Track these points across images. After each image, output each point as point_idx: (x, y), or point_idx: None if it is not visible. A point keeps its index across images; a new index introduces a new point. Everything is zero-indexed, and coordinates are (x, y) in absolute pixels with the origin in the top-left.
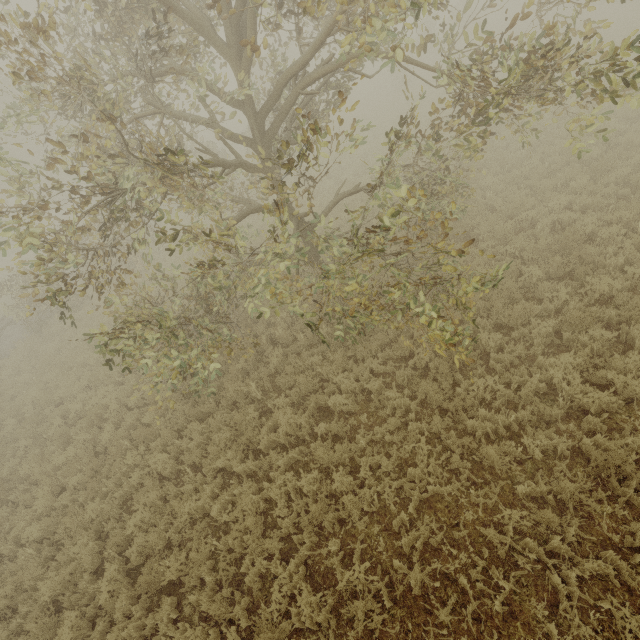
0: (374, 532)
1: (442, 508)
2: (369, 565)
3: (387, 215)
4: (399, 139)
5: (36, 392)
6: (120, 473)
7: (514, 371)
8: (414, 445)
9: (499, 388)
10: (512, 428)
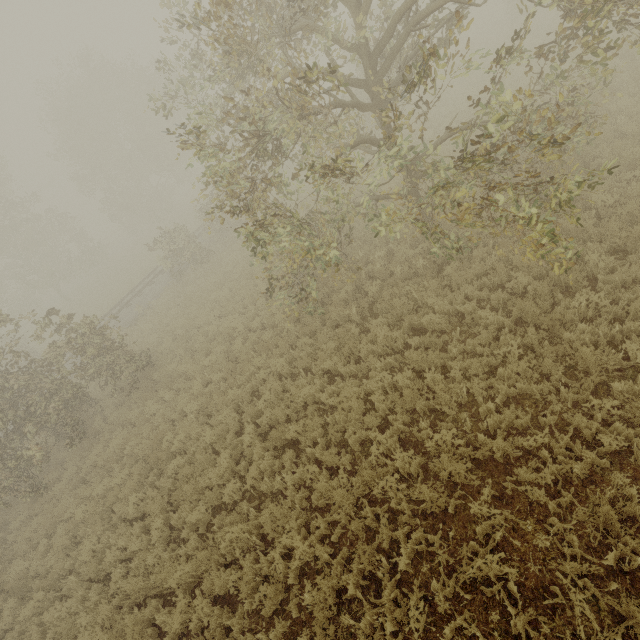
0: (461, 418)
1: (529, 404)
2: (456, 433)
3: (493, 121)
4: (511, 53)
5: (183, 320)
6: (249, 372)
7: (625, 293)
8: (505, 350)
9: (604, 304)
10: (615, 341)
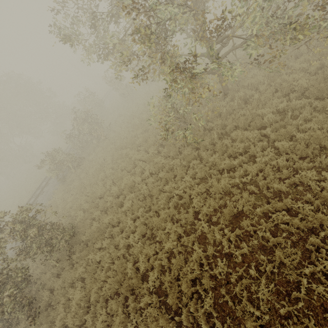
0: None
1: None
2: None
3: None
4: None
5: (84, 198)
6: (164, 197)
7: None
8: None
9: None
10: None
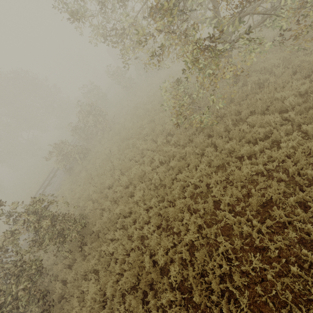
0: None
1: None
2: None
3: None
4: None
5: (93, 188)
6: (178, 187)
7: None
8: None
9: None
10: None
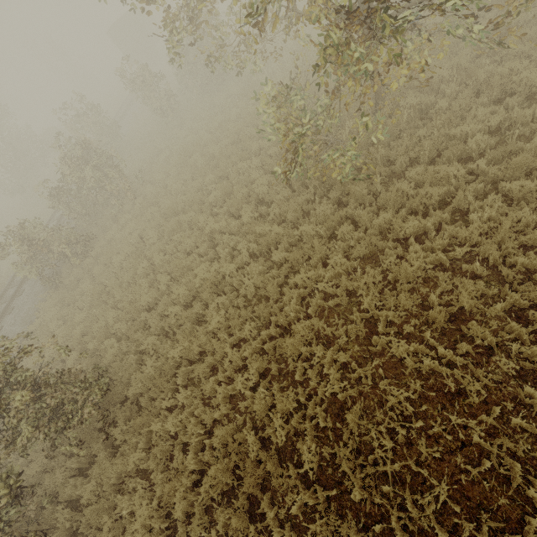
0: None
1: None
2: None
3: None
4: None
5: (114, 313)
6: (294, 298)
7: None
8: None
9: None
10: None
